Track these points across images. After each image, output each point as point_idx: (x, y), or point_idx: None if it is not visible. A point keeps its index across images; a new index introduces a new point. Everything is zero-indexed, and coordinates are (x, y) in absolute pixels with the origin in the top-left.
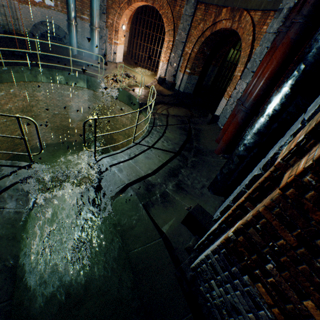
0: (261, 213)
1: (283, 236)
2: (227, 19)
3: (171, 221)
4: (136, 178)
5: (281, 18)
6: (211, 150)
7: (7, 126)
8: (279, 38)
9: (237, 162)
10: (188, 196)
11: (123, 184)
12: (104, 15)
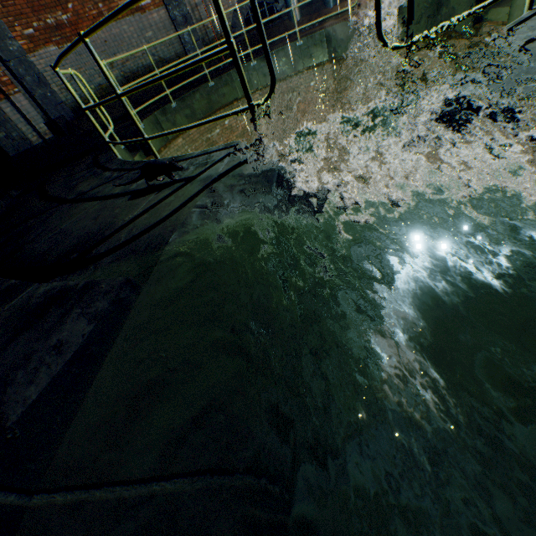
0: None
1: None
2: None
3: None
4: None
5: None
6: None
7: None
8: None
9: None
10: None
11: None
12: None
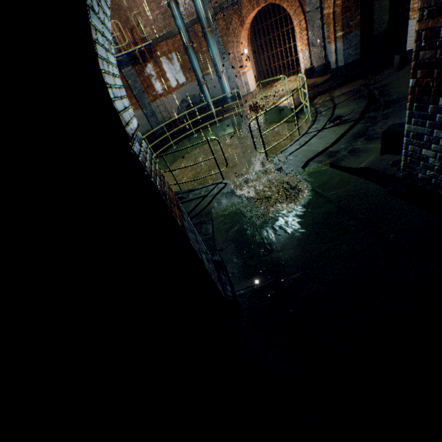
0: (418, 31)
1: (440, 26)
2: None
3: (367, 160)
4: (314, 154)
5: None
6: None
7: None
8: None
9: None
10: None
11: (303, 163)
12: (224, 55)
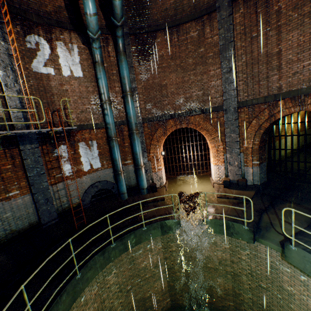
0: None
1: None
2: (290, 106)
3: None
4: None
5: None
6: None
7: None
8: None
9: None
10: None
11: None
12: (145, 152)
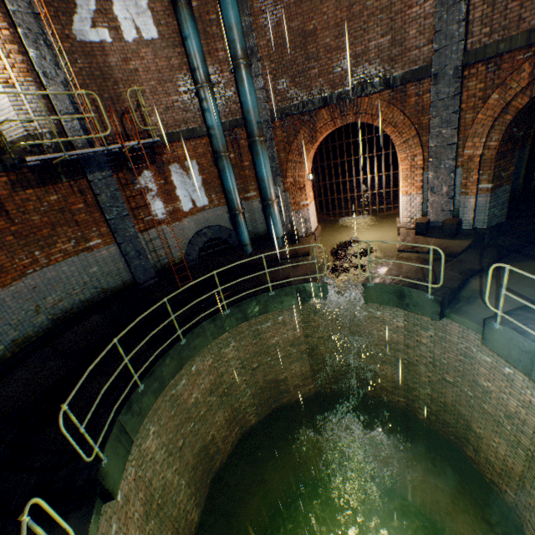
0: None
1: None
2: None
3: None
4: None
5: None
6: None
7: (196, 433)
8: None
9: None
10: None
11: None
12: (279, 177)
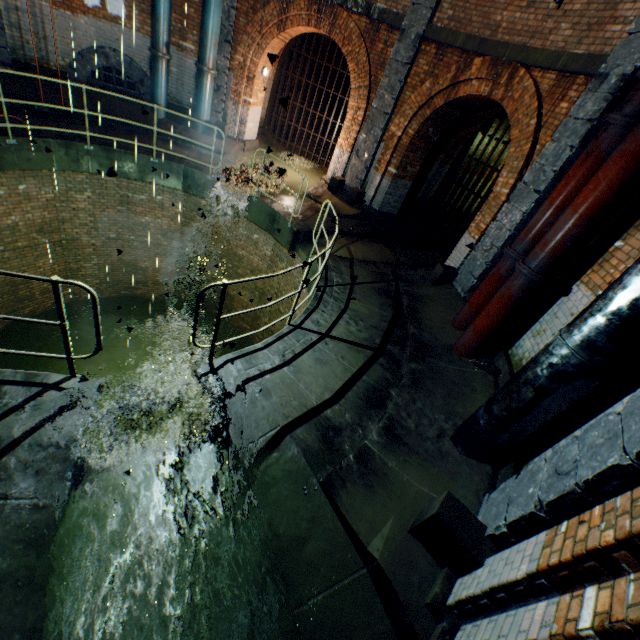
0: None
1: None
2: (483, 78)
3: (386, 527)
4: (301, 411)
5: (605, 92)
6: (445, 344)
7: (5, 261)
8: (608, 137)
9: (532, 399)
10: (413, 458)
11: (275, 428)
12: (228, 46)
